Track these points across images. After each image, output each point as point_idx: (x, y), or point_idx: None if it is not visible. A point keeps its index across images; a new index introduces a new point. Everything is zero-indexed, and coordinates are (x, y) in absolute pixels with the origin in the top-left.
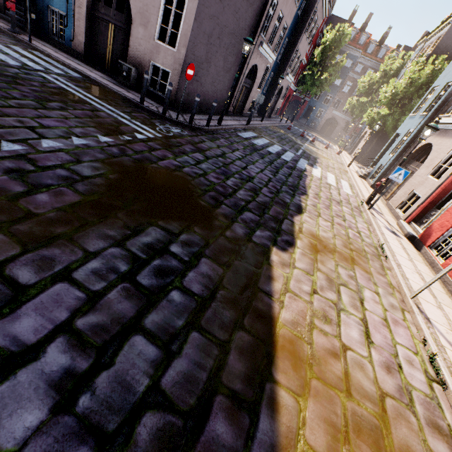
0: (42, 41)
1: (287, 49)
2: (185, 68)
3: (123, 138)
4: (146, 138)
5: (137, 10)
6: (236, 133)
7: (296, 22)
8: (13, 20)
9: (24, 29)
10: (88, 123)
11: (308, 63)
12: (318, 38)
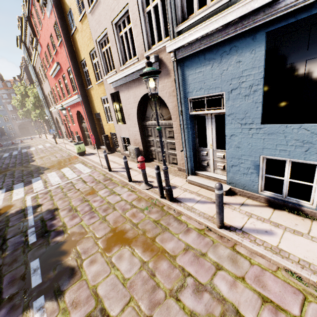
0: None
1: None
2: None
3: None
4: None
5: None
6: None
7: None
8: None
9: None
10: None
11: None
12: None
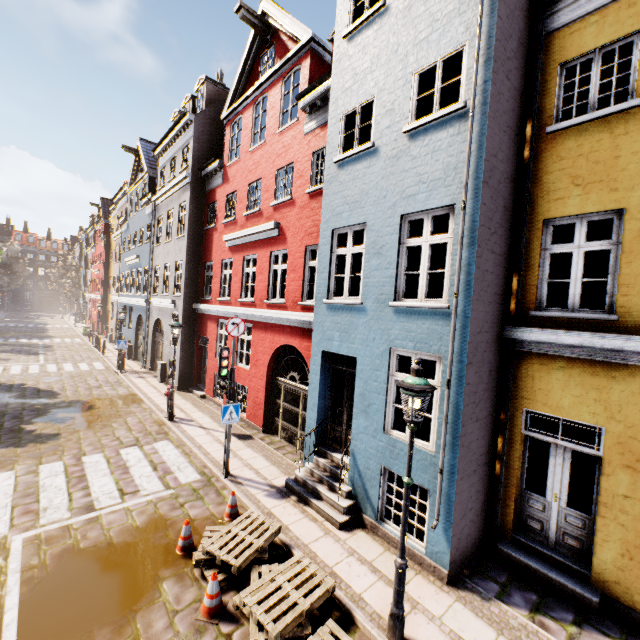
0: None
1: None
2: None
3: None
4: None
5: None
6: None
7: None
8: None
9: None
10: None
11: None
12: None
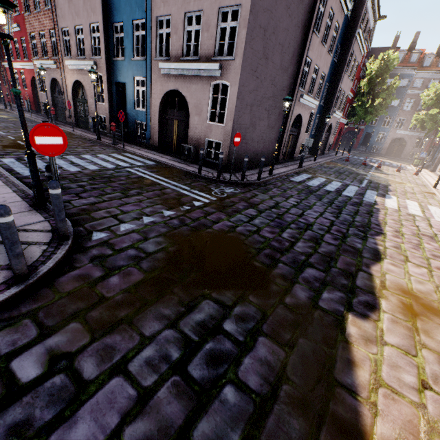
0: (131, 144)
1: (329, 91)
2: (233, 136)
3: (183, 208)
4: (202, 204)
5: (192, 106)
6: (289, 179)
7: (333, 67)
8: (114, 136)
9: (121, 140)
10: (156, 201)
11: (355, 95)
12: (361, 72)
